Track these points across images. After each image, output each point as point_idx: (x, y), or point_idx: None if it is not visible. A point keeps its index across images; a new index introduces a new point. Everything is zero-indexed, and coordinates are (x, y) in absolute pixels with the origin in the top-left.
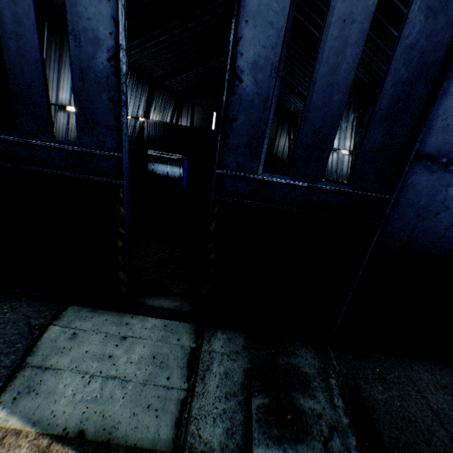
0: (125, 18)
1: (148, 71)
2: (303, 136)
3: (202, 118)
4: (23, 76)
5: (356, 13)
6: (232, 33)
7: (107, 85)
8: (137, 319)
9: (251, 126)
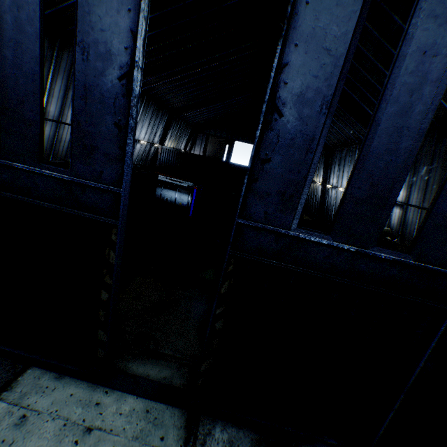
0: (146, 32)
1: (169, 102)
2: (355, 188)
3: (214, 148)
4: (16, 88)
5: (441, 44)
6: (277, 57)
7: (114, 107)
8: (112, 396)
9: (288, 169)
